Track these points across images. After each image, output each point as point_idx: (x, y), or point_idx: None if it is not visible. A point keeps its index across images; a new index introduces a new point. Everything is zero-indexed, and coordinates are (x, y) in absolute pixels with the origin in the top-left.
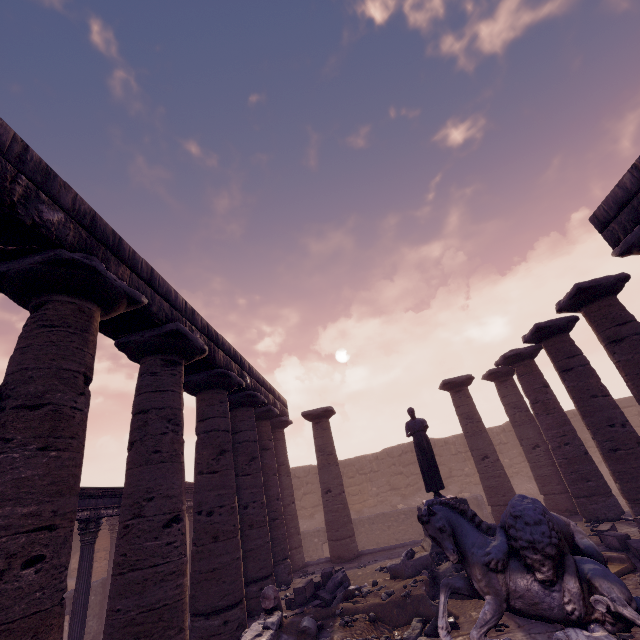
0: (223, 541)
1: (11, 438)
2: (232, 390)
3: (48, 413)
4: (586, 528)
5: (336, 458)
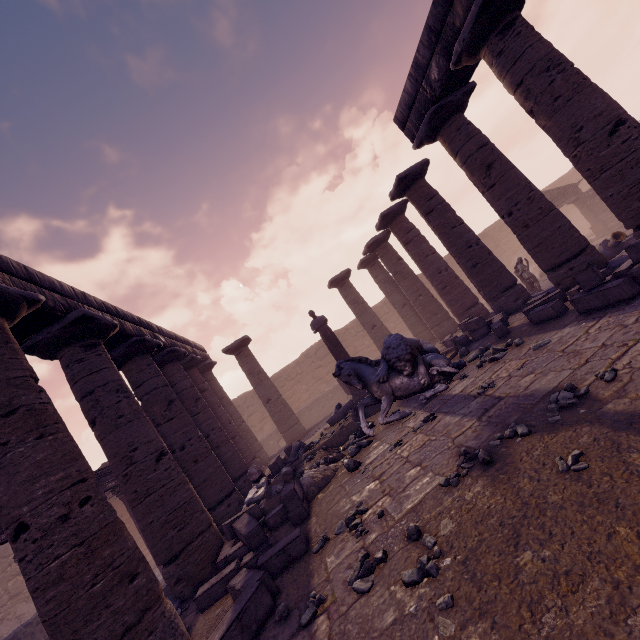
0: (203, 460)
1: (6, 441)
2: (153, 352)
3: (25, 413)
4: (440, 344)
5: (265, 374)
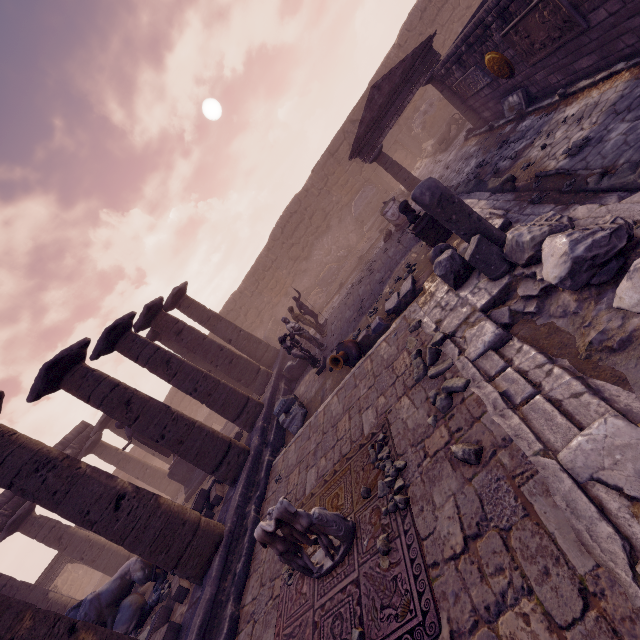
0: None
1: None
2: None
3: None
4: None
5: None
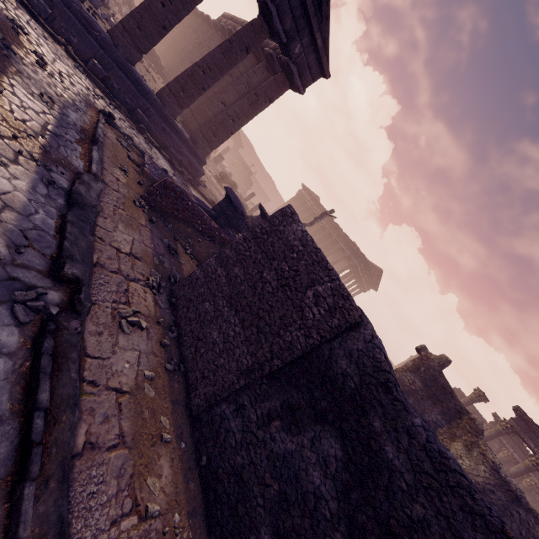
0: None
1: None
2: None
3: None
4: None
5: None
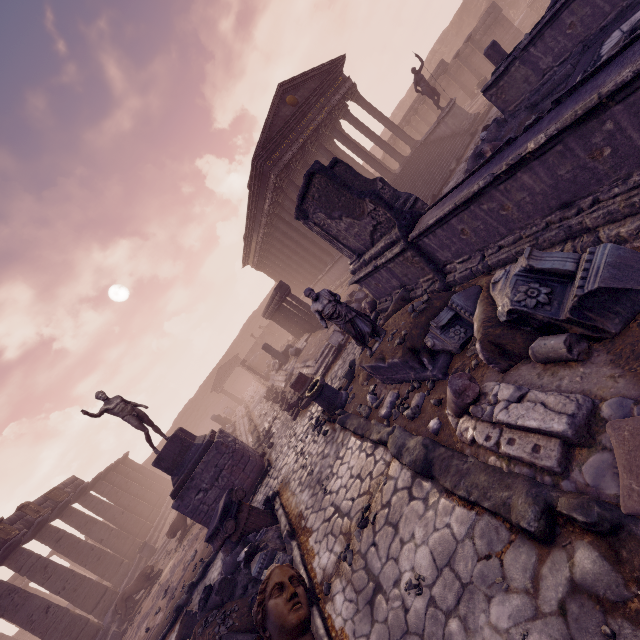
0: None
1: None
2: None
3: None
4: None
5: None
